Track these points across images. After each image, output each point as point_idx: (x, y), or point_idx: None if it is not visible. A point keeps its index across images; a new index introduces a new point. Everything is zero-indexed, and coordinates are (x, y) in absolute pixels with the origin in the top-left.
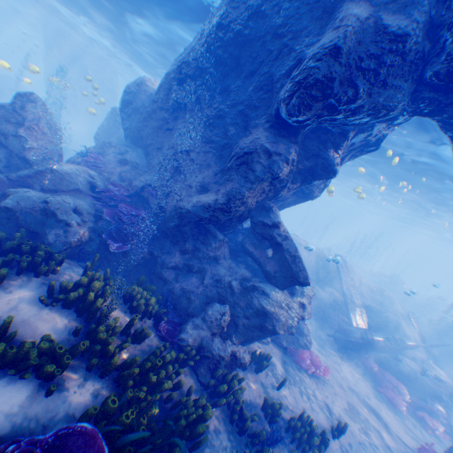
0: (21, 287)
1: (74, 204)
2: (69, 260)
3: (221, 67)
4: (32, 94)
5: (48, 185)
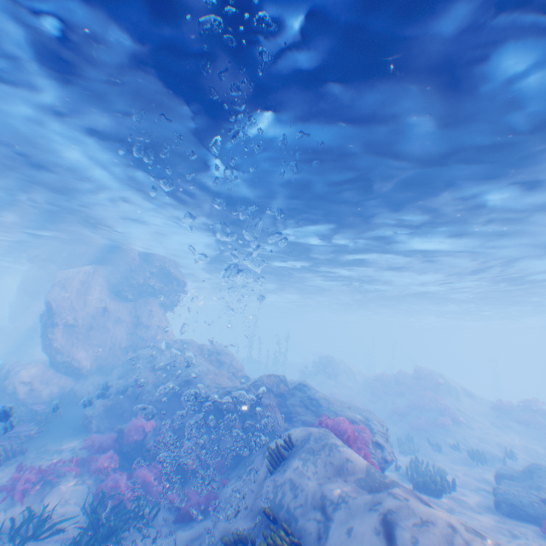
0: None
1: None
2: None
3: None
4: None
5: None
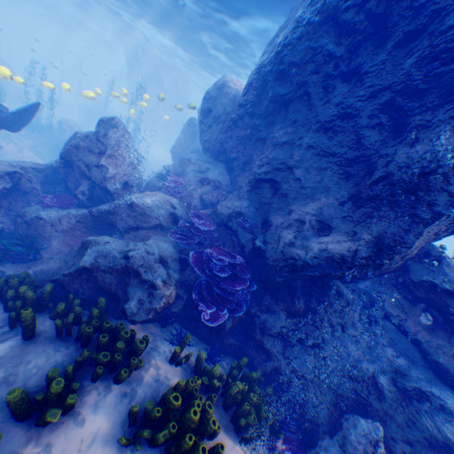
0: (96, 410)
1: (157, 252)
2: (152, 326)
3: (348, 39)
4: (112, 118)
5: (129, 221)
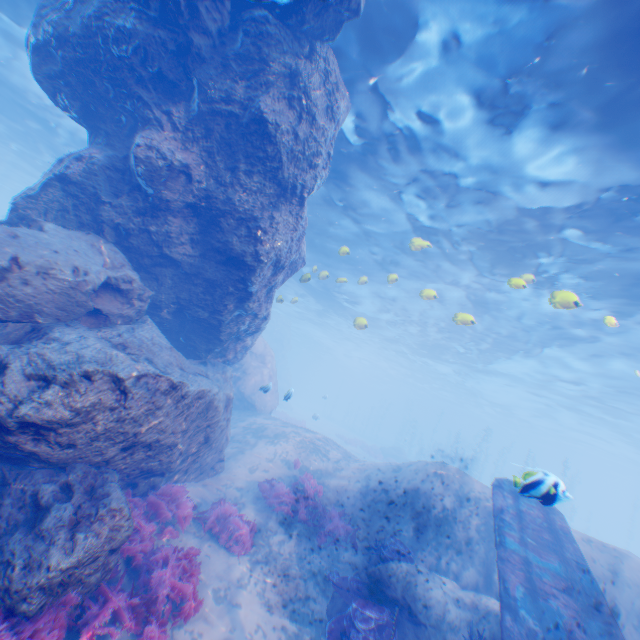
0: None
1: None
2: None
3: None
4: None
5: None
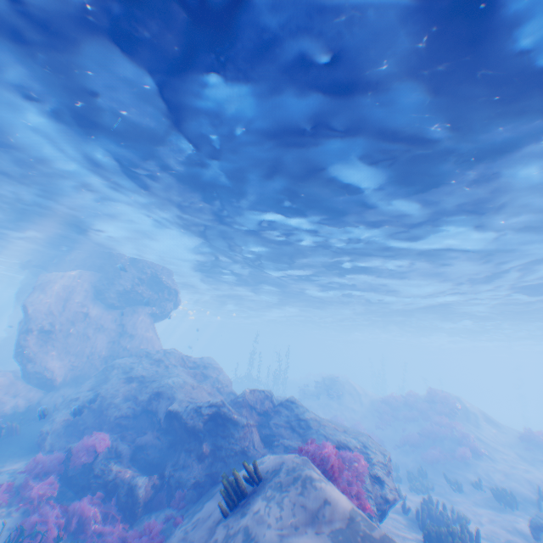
0: None
1: None
2: None
3: None
4: None
5: None
